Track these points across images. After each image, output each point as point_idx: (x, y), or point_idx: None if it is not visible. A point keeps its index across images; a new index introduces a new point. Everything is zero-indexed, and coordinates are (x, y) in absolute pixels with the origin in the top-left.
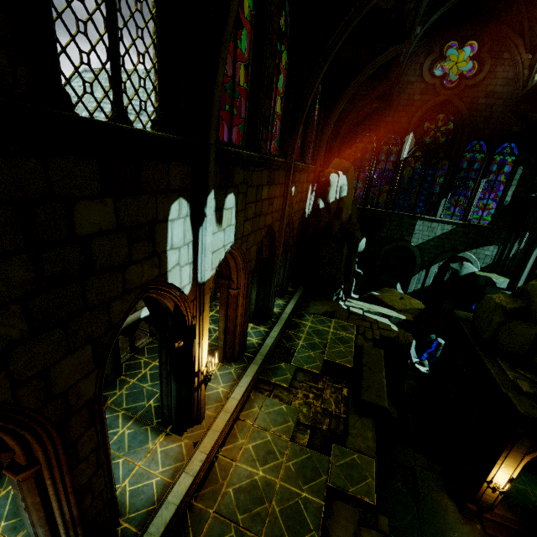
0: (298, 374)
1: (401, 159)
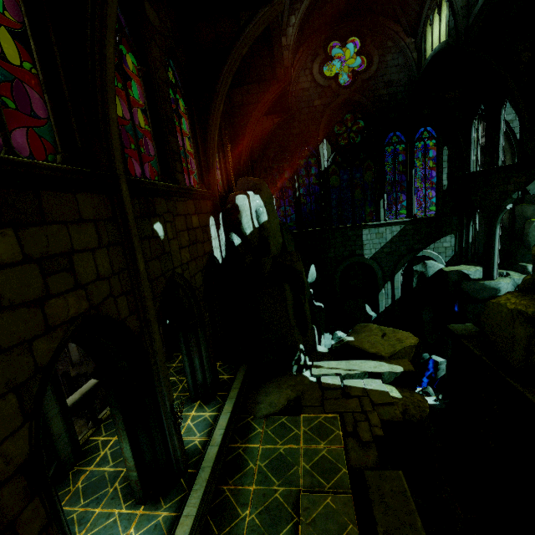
0: None
1: (323, 169)
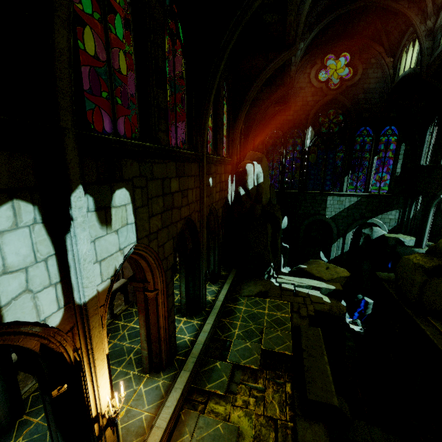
0: (235, 373)
1: (305, 147)
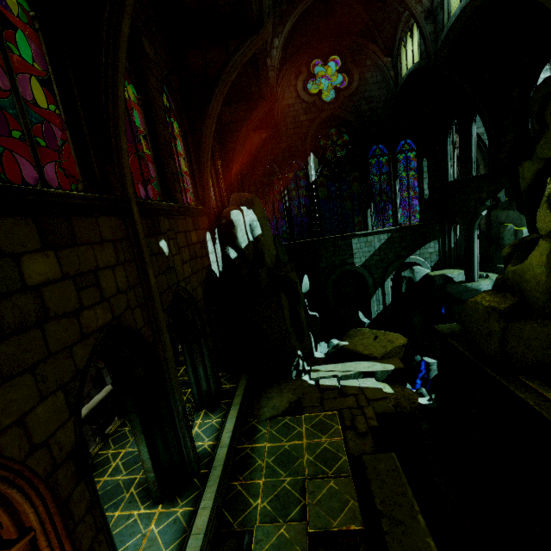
0: None
1: (311, 181)
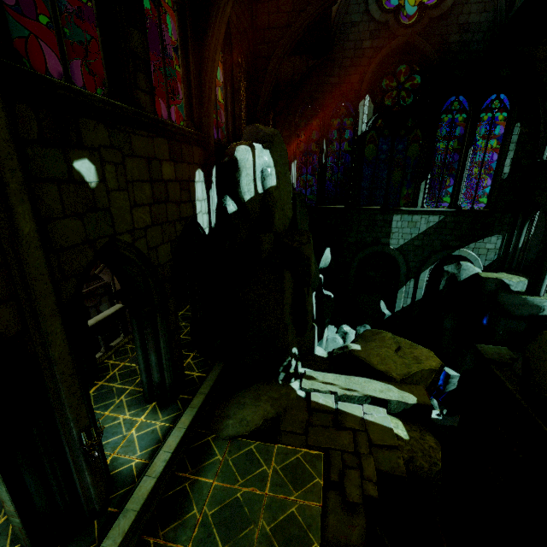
0: None
1: (359, 133)
